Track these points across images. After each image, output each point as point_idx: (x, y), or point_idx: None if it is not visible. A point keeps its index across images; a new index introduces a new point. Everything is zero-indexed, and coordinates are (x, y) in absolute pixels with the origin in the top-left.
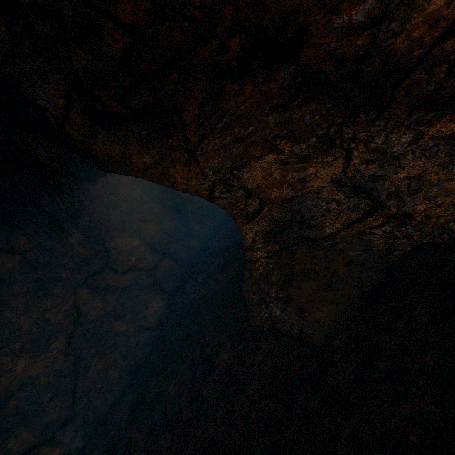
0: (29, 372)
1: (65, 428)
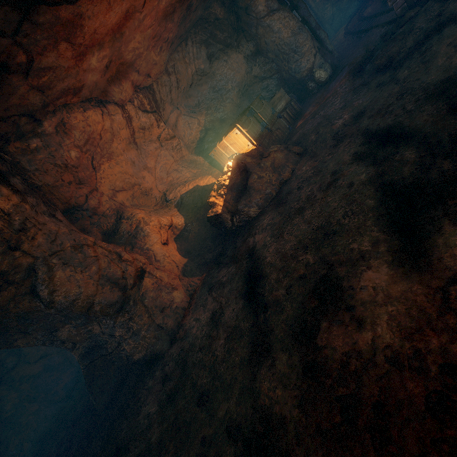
0: None
1: None
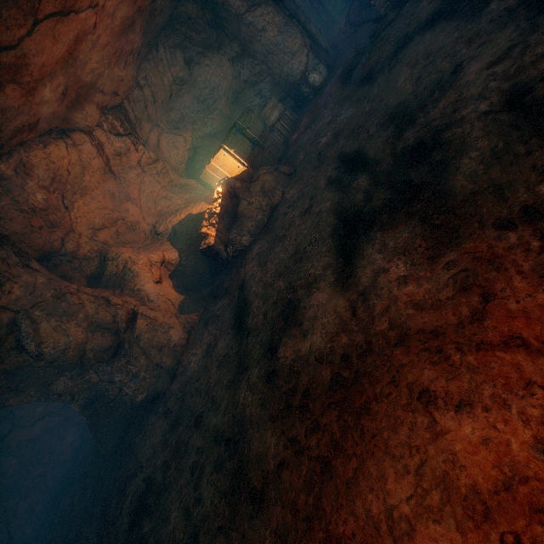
0: None
1: None
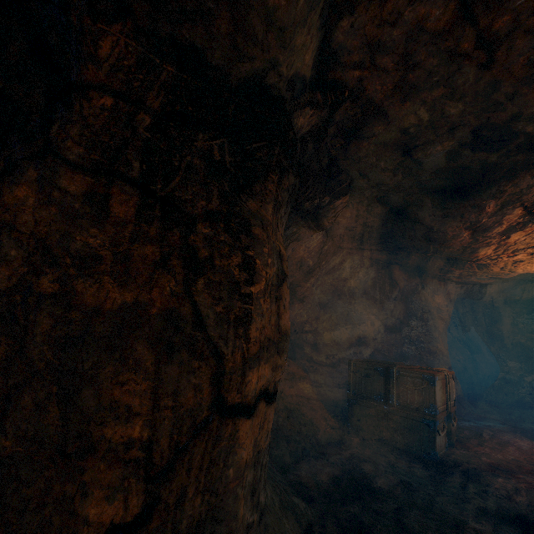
0: None
1: None
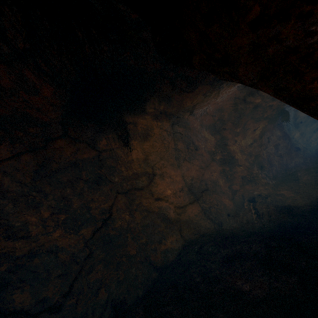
0: (59, 242)
1: (50, 314)
